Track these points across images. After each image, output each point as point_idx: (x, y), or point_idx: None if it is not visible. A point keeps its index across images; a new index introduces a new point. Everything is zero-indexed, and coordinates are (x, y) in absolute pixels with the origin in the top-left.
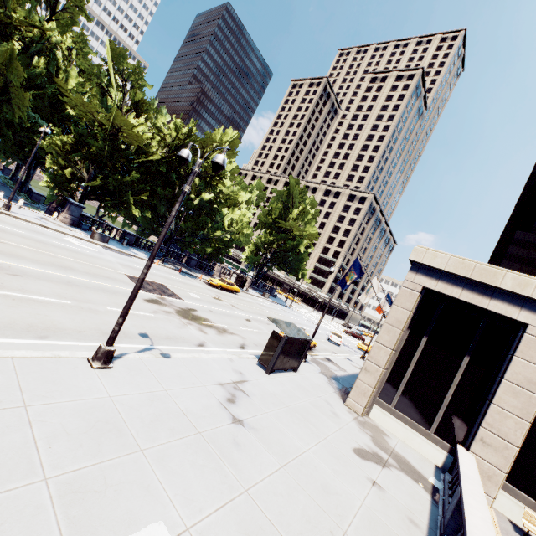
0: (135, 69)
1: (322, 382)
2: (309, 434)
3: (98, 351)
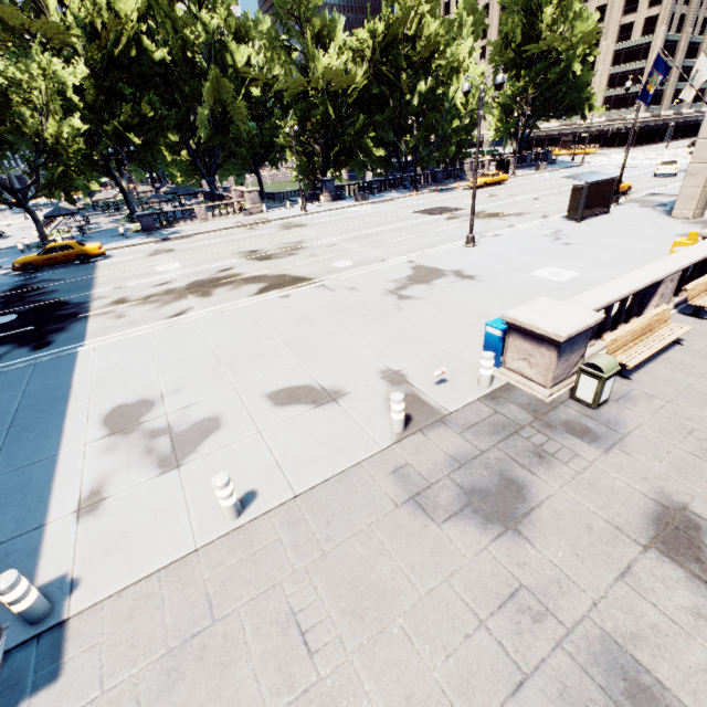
0: None
1: (642, 212)
2: (628, 238)
3: (467, 239)
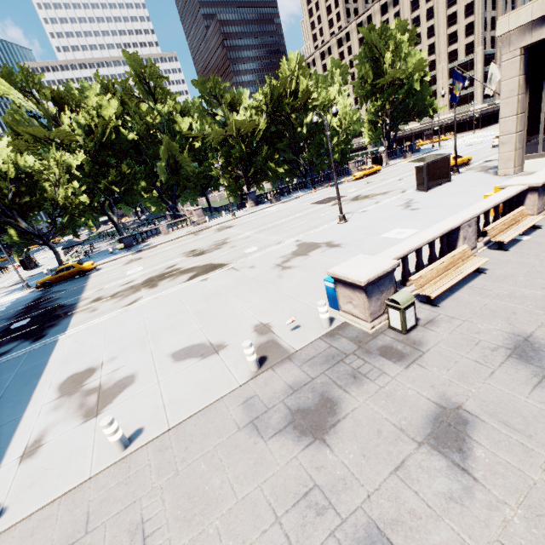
0: (214, 83)
1: (477, 176)
2: (461, 197)
3: (339, 218)
